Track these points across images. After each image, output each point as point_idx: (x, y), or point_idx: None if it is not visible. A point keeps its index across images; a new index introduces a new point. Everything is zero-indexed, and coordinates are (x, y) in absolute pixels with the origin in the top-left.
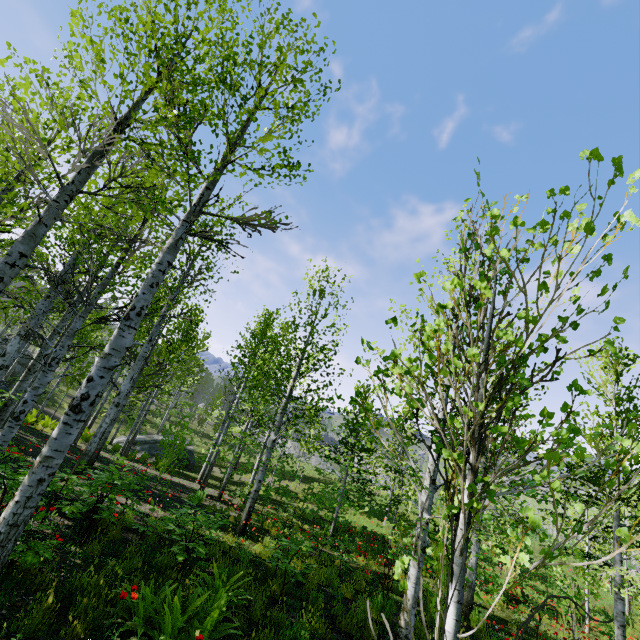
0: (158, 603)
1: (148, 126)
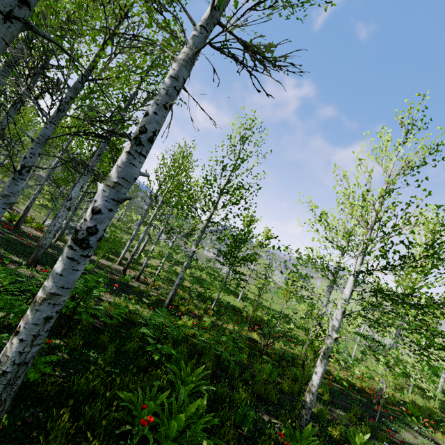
0: (159, 411)
1: None
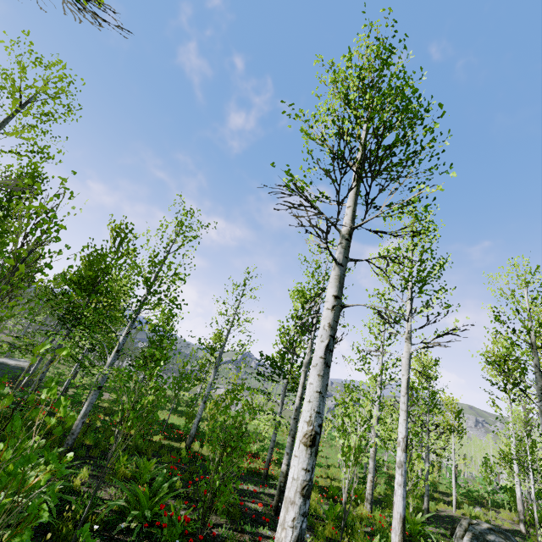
0: None
1: None
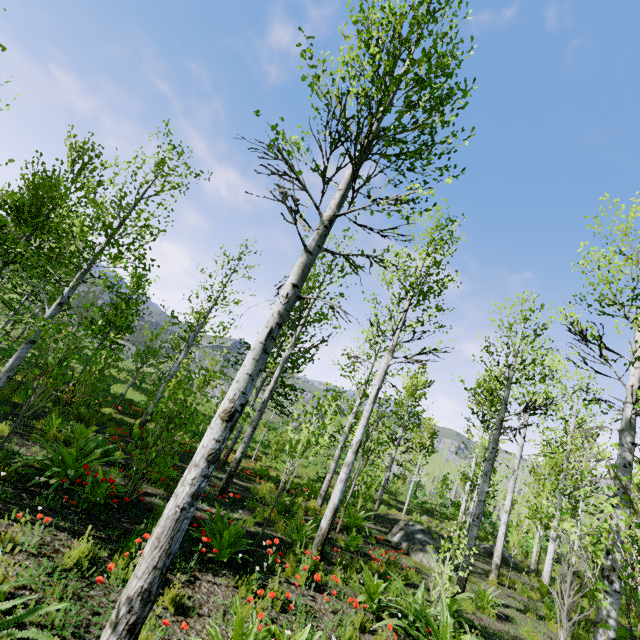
0: None
1: None
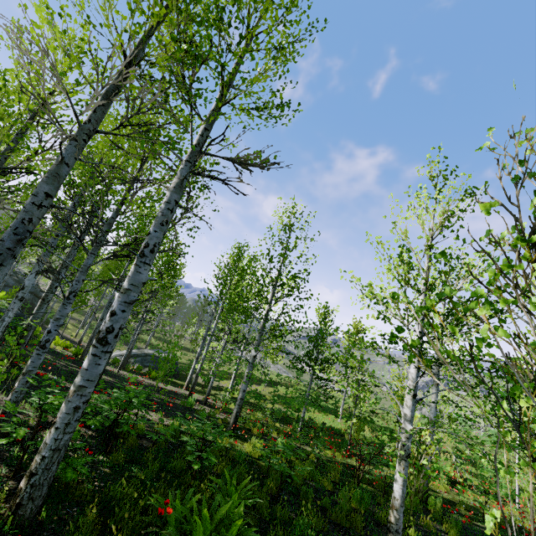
0: (187, 513)
1: (165, 58)
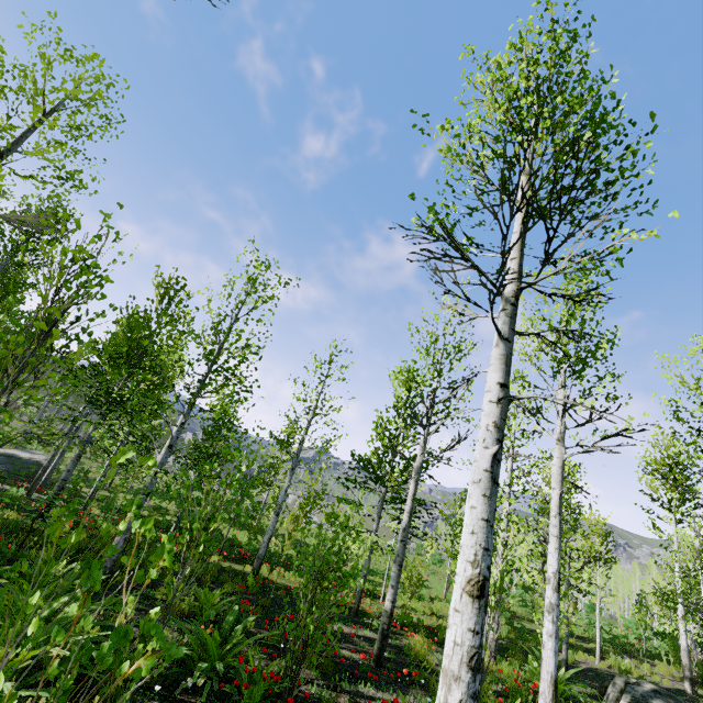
0: None
1: None
